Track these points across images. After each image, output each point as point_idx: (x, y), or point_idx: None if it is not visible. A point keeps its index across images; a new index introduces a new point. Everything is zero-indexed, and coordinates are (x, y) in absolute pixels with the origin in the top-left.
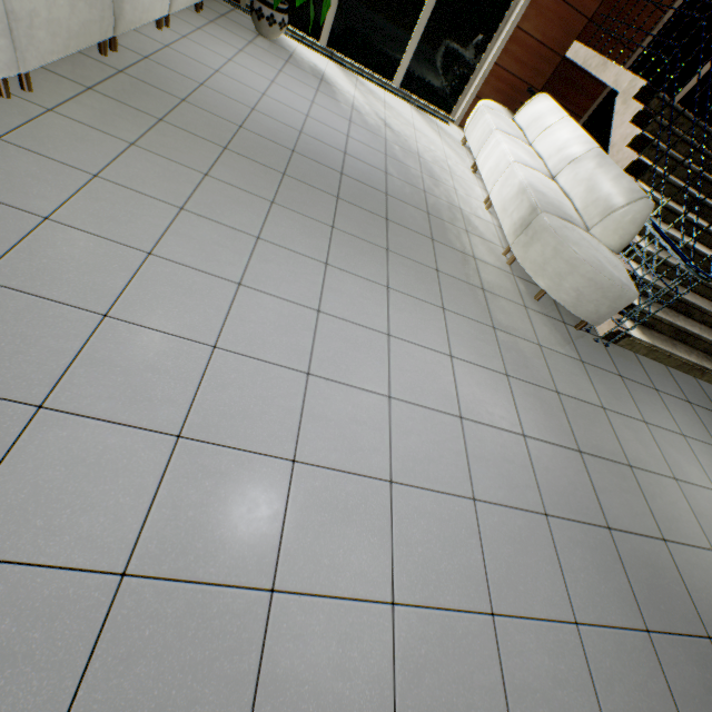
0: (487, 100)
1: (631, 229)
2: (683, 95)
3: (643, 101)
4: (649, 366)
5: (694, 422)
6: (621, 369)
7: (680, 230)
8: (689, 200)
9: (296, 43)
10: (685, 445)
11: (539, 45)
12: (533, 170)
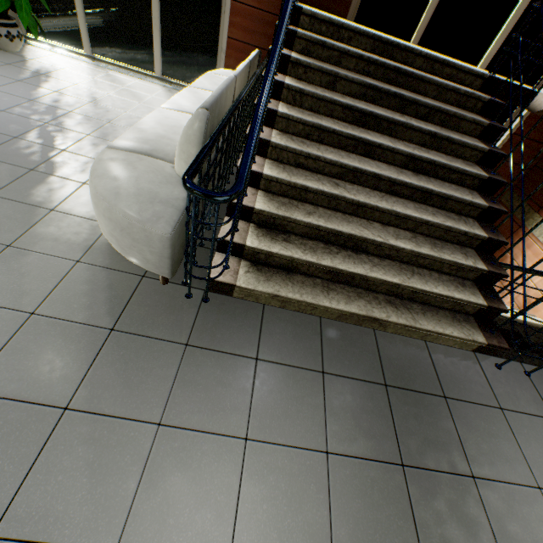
0: (221, 69)
1: (191, 150)
2: (423, 29)
3: (293, 22)
4: (279, 322)
5: (305, 407)
6: (201, 334)
7: (350, 151)
8: (357, 116)
9: (52, 54)
10: (233, 460)
11: (259, 11)
12: (178, 112)
